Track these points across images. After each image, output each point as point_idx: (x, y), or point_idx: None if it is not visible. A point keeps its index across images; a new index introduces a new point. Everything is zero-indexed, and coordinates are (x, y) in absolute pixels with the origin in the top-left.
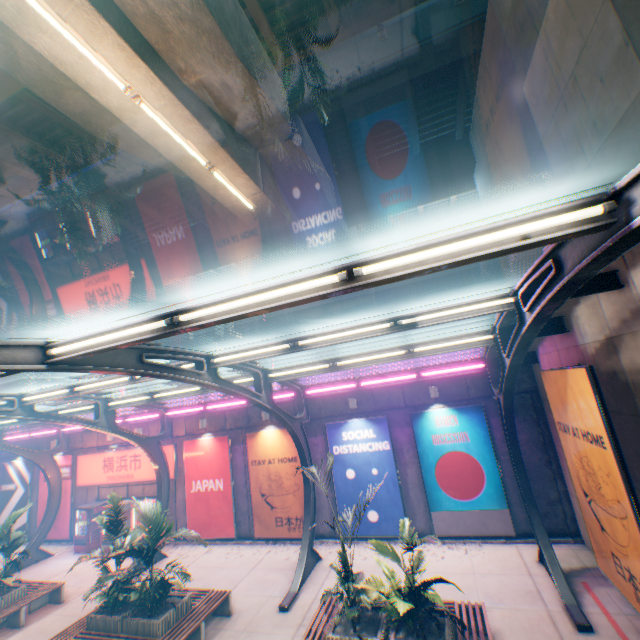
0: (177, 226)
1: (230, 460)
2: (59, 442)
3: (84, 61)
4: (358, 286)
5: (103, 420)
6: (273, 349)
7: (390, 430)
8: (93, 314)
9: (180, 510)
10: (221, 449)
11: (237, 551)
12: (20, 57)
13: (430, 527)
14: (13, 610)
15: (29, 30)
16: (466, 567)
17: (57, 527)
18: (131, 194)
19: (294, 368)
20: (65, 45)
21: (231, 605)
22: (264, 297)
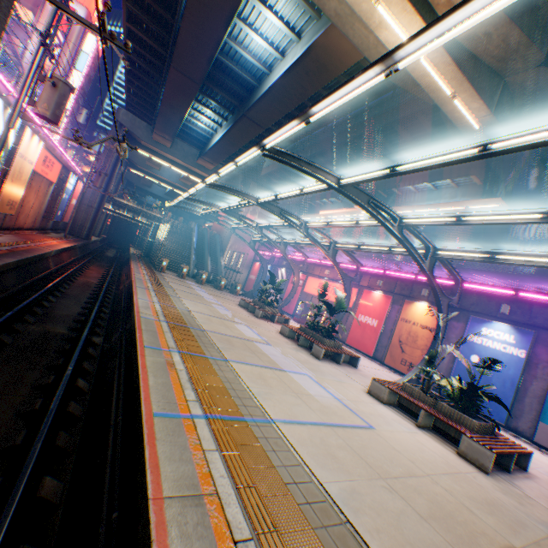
0: (415, 145)
1: (386, 312)
2: (303, 265)
3: (399, 40)
4: (485, 154)
5: (330, 253)
6: (442, 220)
7: (532, 345)
8: (338, 204)
9: (346, 327)
10: (383, 303)
11: (369, 361)
12: (369, 43)
13: (530, 433)
14: (273, 314)
15: (379, 31)
16: (545, 462)
17: (288, 307)
18: (393, 119)
19: (457, 252)
20: (393, 34)
21: (357, 364)
22: (437, 160)
